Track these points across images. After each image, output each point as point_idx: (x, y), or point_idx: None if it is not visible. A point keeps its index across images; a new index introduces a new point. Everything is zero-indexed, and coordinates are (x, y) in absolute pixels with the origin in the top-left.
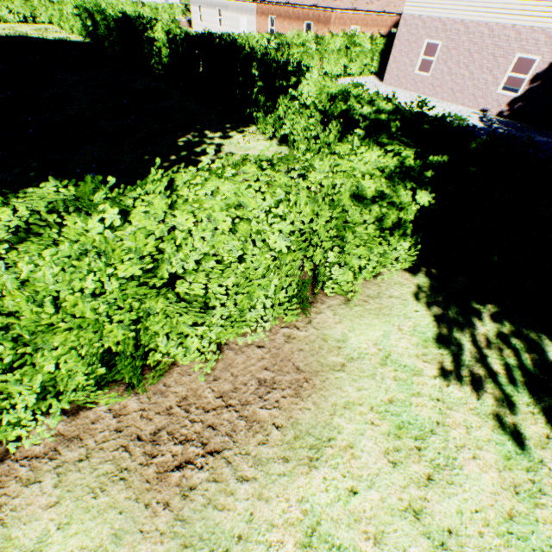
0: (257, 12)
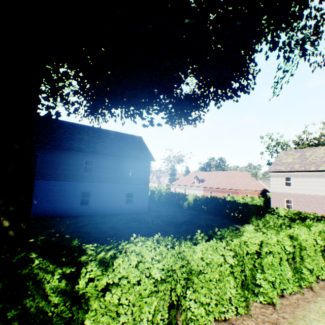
0: (203, 189)
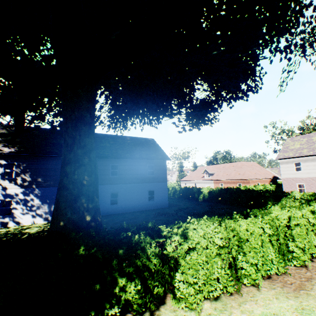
0: (214, 182)
